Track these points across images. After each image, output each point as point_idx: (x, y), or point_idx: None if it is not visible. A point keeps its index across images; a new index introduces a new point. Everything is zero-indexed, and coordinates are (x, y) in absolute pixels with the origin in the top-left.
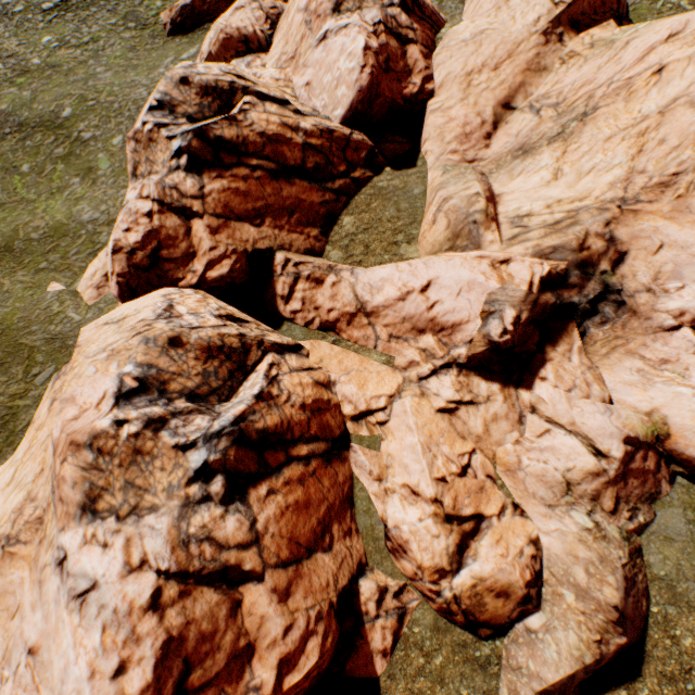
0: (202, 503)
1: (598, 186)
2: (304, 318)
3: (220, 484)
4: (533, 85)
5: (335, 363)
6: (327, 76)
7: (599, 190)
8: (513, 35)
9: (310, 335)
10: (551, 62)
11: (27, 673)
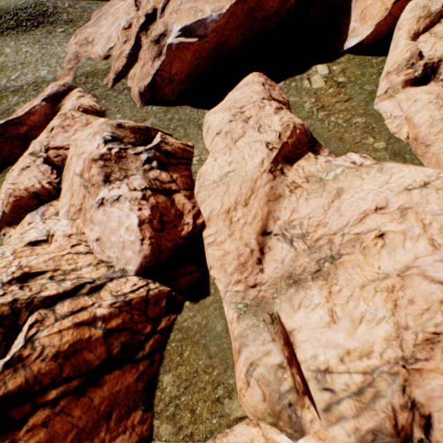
0: None
1: (376, 339)
2: None
3: None
4: (276, 210)
5: None
6: (113, 236)
7: (379, 344)
8: (248, 173)
9: None
10: (282, 189)
11: None
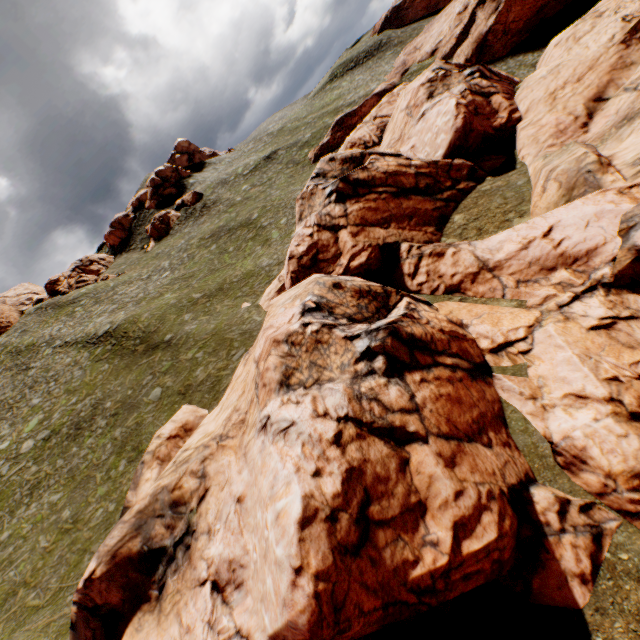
0: (368, 376)
1: None
2: (429, 287)
3: (381, 362)
4: (622, 78)
5: (464, 312)
6: (427, 135)
7: None
8: (589, 56)
9: (436, 299)
10: (636, 58)
11: (235, 519)
